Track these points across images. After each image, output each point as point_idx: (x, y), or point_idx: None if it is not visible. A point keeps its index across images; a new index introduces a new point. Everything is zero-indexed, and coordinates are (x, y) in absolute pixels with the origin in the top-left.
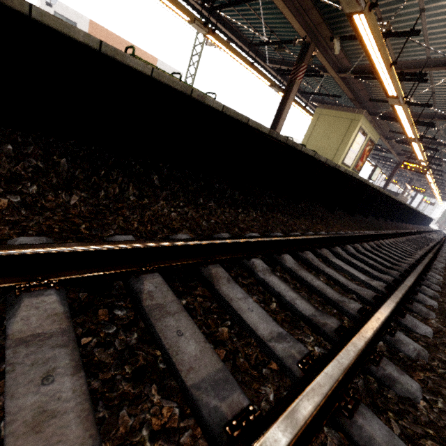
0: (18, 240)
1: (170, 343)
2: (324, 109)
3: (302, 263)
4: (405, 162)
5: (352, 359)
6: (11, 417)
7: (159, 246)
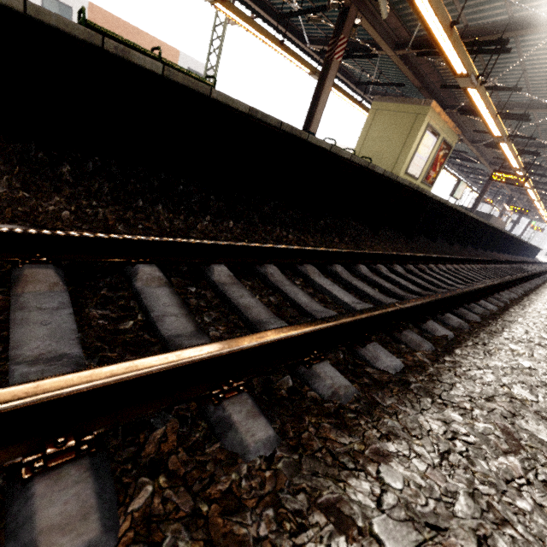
0: None
1: None
2: (382, 103)
3: (260, 281)
4: (496, 172)
5: (85, 385)
6: None
7: None
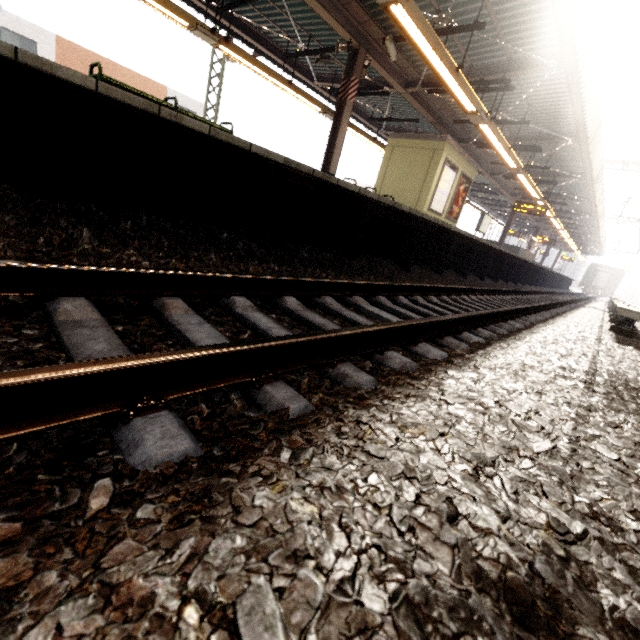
0: None
1: (74, 343)
2: (398, 139)
3: (320, 310)
4: (518, 203)
5: (273, 343)
6: None
7: (84, 269)
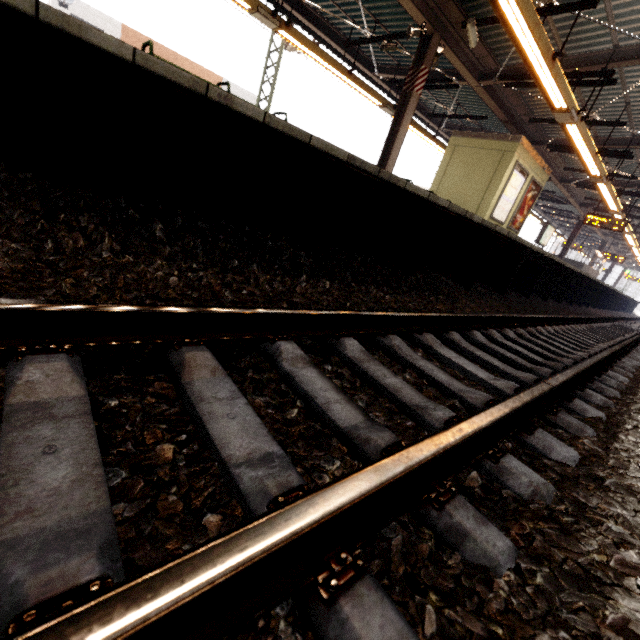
0: None
1: (15, 465)
2: (462, 138)
3: (384, 354)
4: (591, 215)
5: (356, 495)
6: None
7: (72, 309)
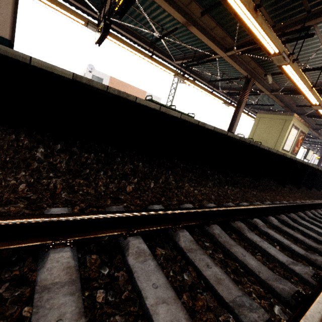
0: (154, 206)
1: (242, 259)
2: (263, 114)
3: (280, 223)
4: None
5: None
6: (208, 278)
7: (214, 210)
